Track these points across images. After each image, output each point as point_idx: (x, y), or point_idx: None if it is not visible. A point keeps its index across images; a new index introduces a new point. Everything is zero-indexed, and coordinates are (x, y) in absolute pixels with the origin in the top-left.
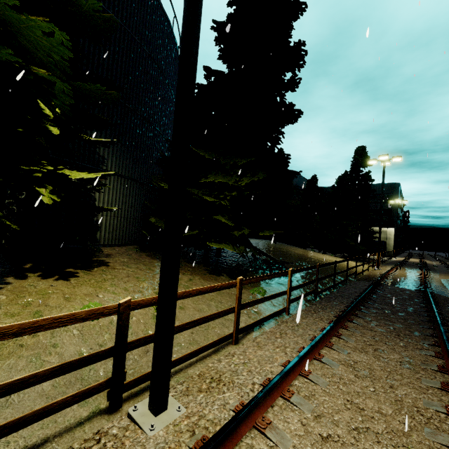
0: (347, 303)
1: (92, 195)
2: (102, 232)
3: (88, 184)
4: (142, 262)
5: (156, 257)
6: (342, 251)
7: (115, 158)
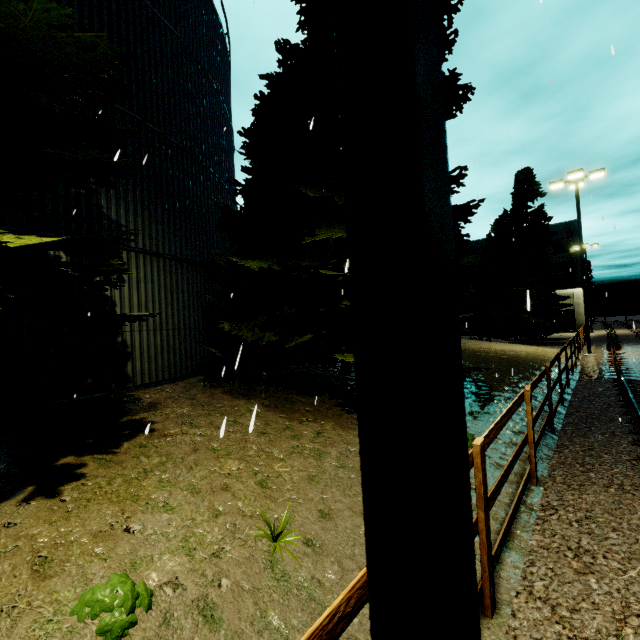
0: (624, 434)
1: (106, 296)
2: (135, 362)
3: (94, 275)
4: (217, 408)
5: (242, 392)
6: (518, 333)
7: (141, 224)
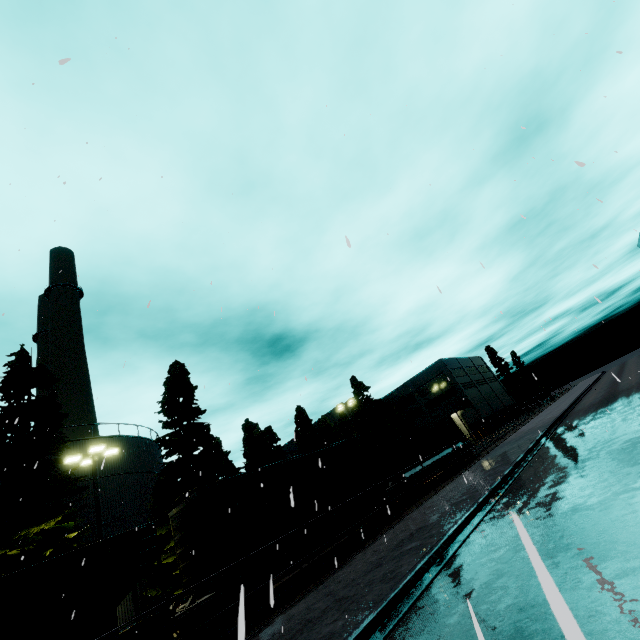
0: None
1: None
2: None
3: None
4: None
5: None
6: None
7: None
